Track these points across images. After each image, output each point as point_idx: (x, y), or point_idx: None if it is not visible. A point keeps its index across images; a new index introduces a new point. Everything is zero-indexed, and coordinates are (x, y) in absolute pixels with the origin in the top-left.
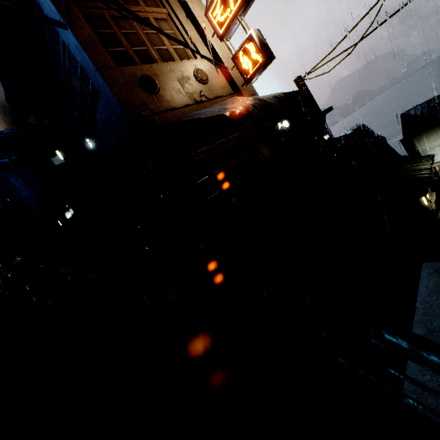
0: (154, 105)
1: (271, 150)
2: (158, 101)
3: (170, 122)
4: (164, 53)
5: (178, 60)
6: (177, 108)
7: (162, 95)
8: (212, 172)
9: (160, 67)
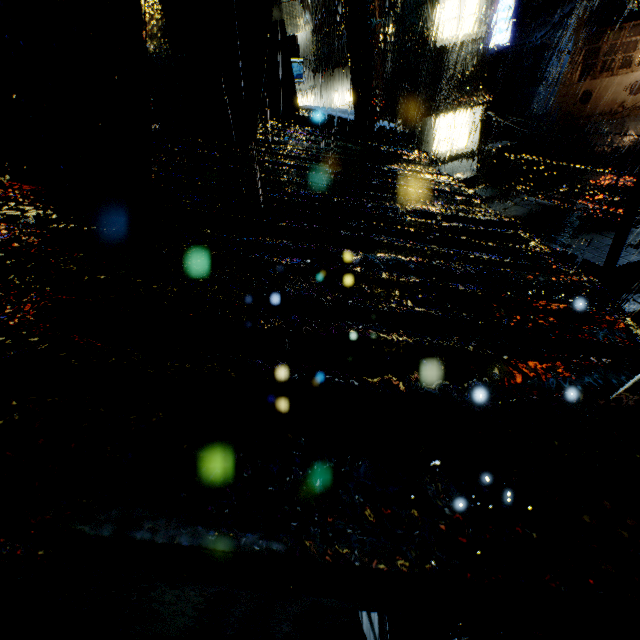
0: (577, 113)
1: (636, 163)
2: (582, 110)
3: (576, 127)
4: (626, 61)
5: (634, 66)
6: (590, 117)
7: (589, 105)
8: (575, 162)
9: (607, 81)
